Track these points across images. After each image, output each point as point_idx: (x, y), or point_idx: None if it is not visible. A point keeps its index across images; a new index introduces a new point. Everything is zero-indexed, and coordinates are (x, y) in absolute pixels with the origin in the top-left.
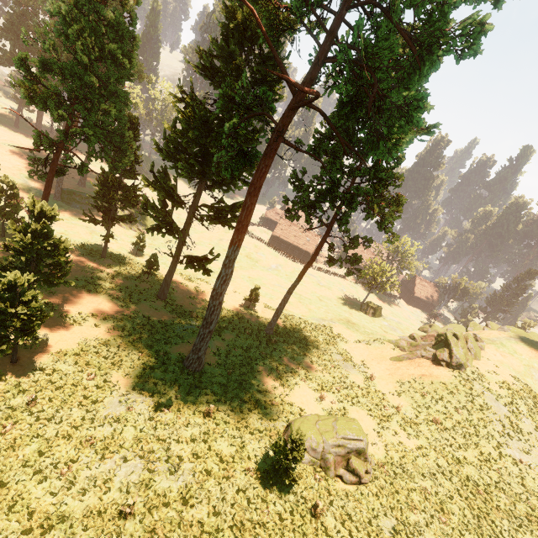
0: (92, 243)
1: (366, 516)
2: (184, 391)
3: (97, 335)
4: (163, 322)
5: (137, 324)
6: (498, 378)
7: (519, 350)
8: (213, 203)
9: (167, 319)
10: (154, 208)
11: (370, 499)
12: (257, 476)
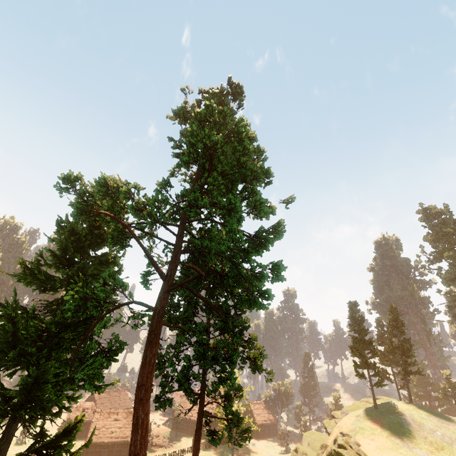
0: None
1: None
2: None
3: None
4: None
5: None
6: None
7: (372, 426)
8: (29, 448)
9: None
10: None
11: None
12: None
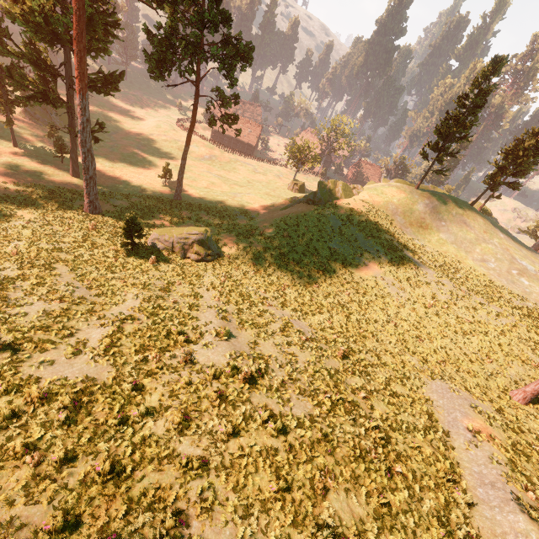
0: (5, 137)
1: (197, 270)
2: (78, 221)
3: (6, 193)
4: (73, 190)
5: (46, 190)
6: (348, 207)
7: (386, 192)
8: (89, 74)
9: (79, 189)
10: (24, 78)
11: (207, 267)
12: (118, 251)
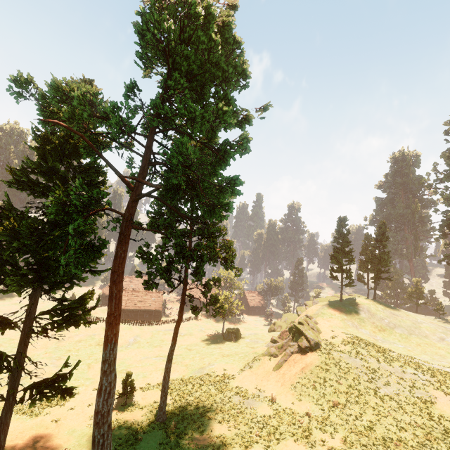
0: None
1: None
2: None
3: None
4: None
5: None
6: (339, 339)
7: (332, 312)
8: (54, 306)
9: None
10: None
11: None
12: None
